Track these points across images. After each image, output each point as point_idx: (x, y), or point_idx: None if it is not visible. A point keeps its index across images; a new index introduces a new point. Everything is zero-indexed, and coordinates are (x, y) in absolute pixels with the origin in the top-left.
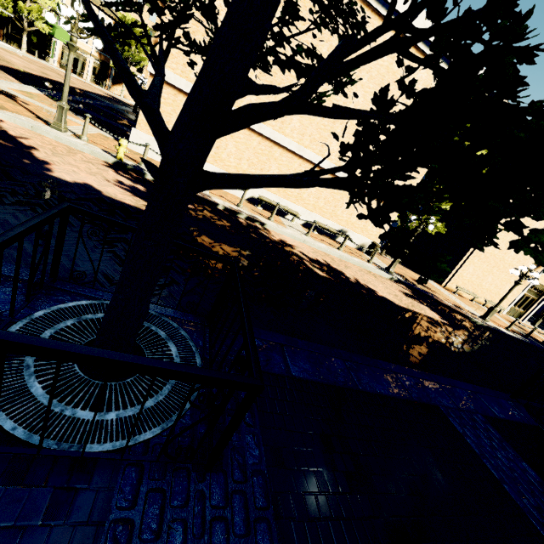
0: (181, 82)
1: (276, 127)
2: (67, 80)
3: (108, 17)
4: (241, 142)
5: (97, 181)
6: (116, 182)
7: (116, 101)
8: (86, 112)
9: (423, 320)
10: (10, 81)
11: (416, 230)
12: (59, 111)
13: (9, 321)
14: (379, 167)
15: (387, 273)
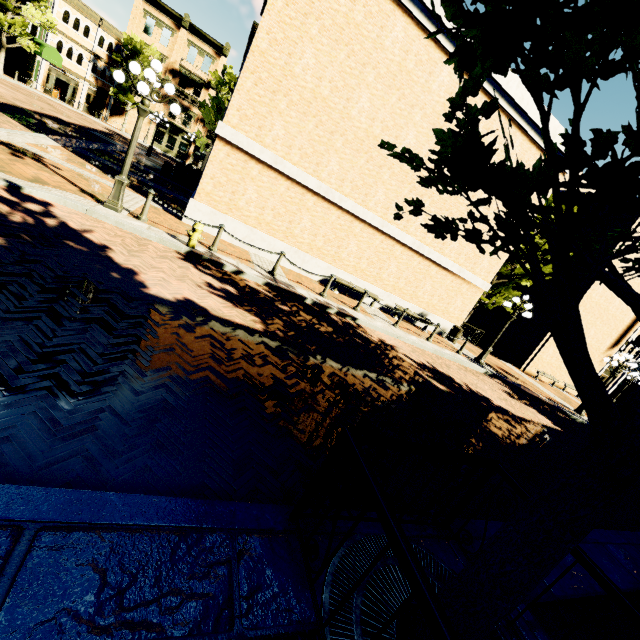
0: (255, 147)
1: (359, 200)
2: (131, 150)
3: (109, 36)
4: (318, 216)
5: (192, 291)
6: (207, 286)
7: (121, 139)
8: (112, 168)
9: (547, 434)
10: (16, 127)
11: (511, 317)
12: (117, 187)
13: (326, 639)
14: (466, 244)
15: (479, 366)
